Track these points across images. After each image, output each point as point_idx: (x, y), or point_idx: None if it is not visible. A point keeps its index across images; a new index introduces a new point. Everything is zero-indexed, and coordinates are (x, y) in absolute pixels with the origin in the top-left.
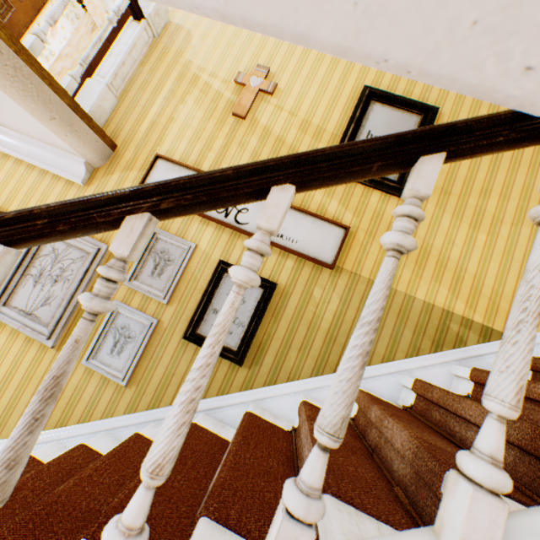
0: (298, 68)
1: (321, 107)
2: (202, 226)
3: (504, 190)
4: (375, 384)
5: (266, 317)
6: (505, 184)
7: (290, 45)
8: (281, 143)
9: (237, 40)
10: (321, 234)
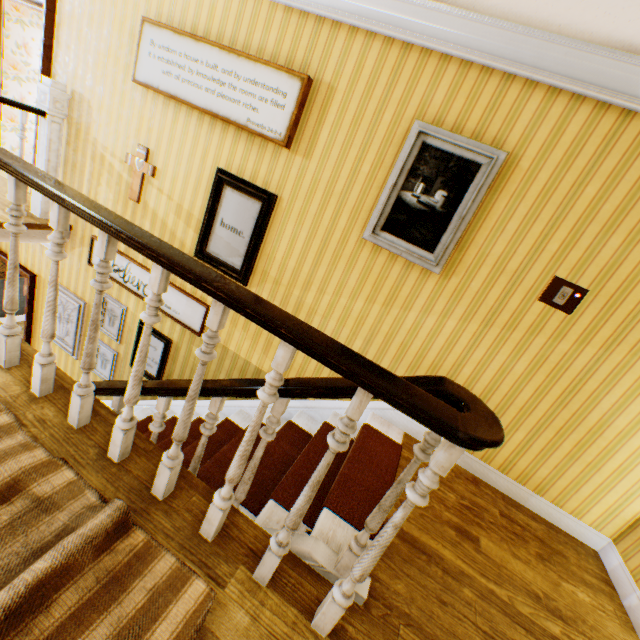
0: (170, 144)
1: (190, 190)
2: (129, 294)
3: (323, 284)
4: (226, 411)
5: (169, 361)
6: (325, 279)
7: (162, 115)
8: (165, 227)
9: (123, 110)
10: (193, 310)
